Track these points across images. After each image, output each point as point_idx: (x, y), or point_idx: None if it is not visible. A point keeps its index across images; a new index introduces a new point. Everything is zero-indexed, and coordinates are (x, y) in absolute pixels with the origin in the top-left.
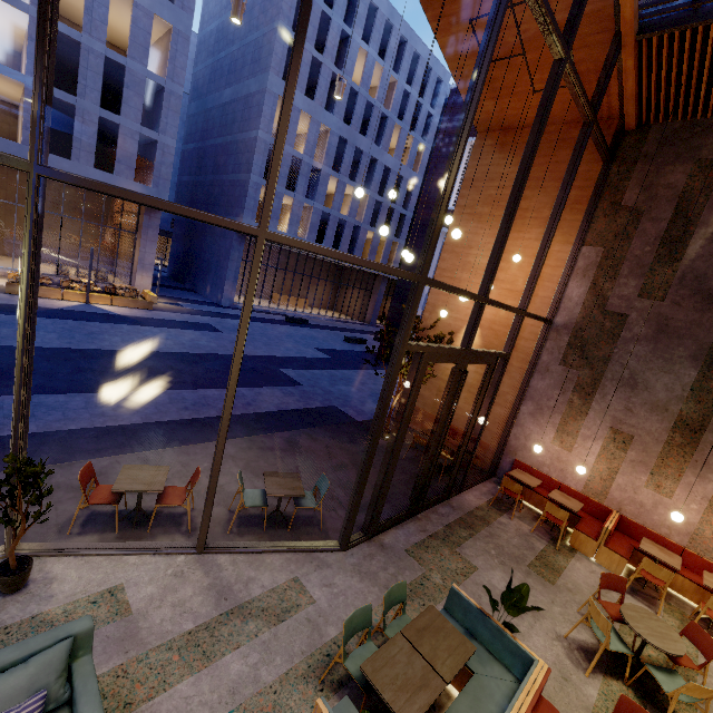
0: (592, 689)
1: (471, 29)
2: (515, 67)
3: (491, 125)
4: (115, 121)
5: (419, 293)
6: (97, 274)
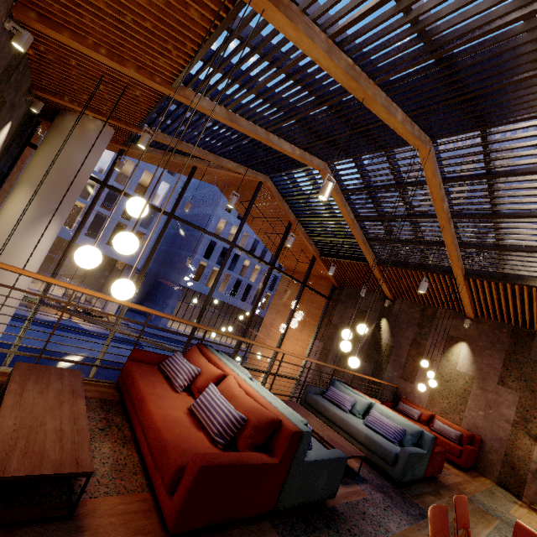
0: None
1: (267, 235)
2: (287, 251)
3: (289, 268)
4: (126, 223)
5: None
6: (86, 299)
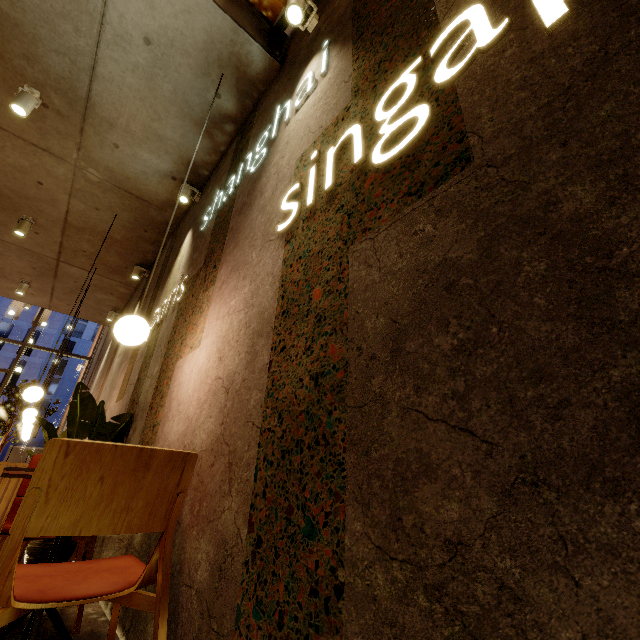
0: None
1: None
2: None
3: None
4: None
5: None
6: None
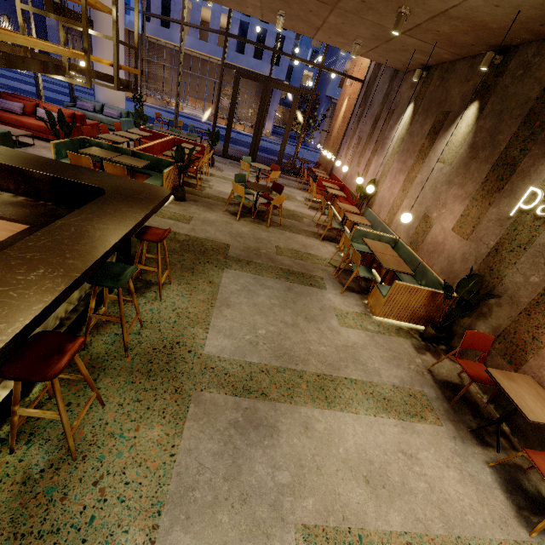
0: (233, 178)
1: None
2: None
3: None
4: (266, 28)
5: (225, 40)
6: (251, 123)
